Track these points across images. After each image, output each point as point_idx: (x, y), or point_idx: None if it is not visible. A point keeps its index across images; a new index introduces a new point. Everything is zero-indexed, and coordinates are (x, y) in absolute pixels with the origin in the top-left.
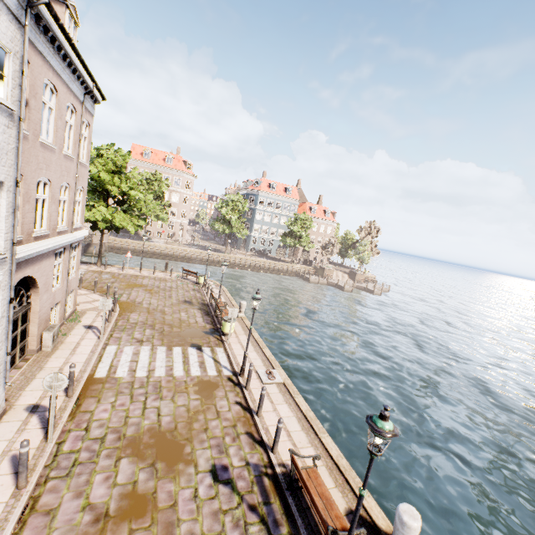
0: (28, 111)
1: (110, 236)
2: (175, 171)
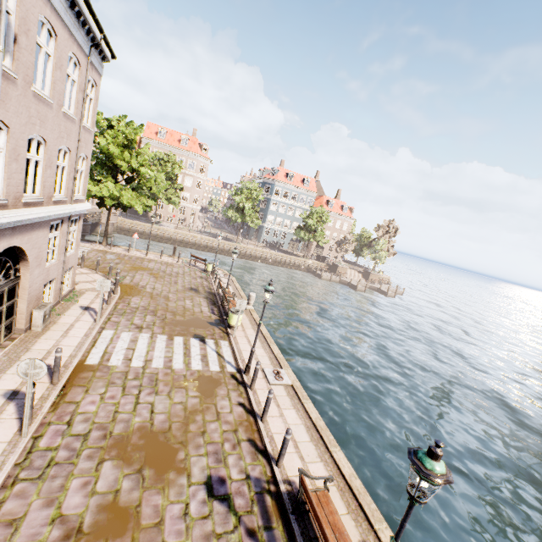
0: (17, 49)
1: (120, 216)
2: (190, 154)
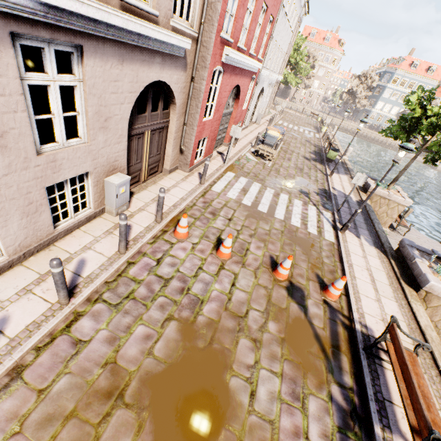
0: None
1: None
2: (329, 49)
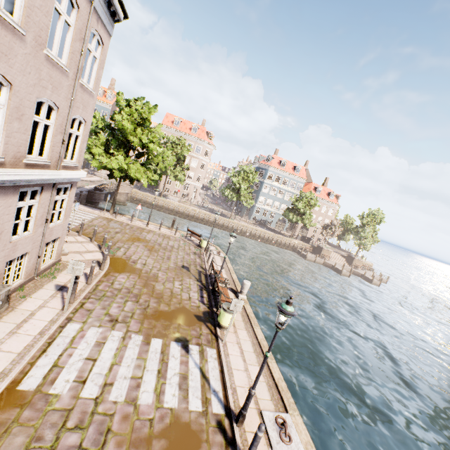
0: None
1: (134, 188)
2: (198, 140)
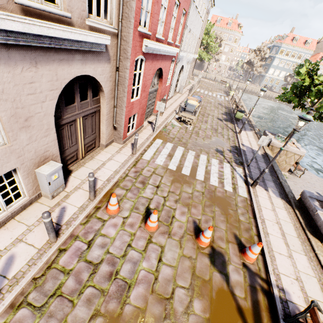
0: None
1: None
2: (231, 31)
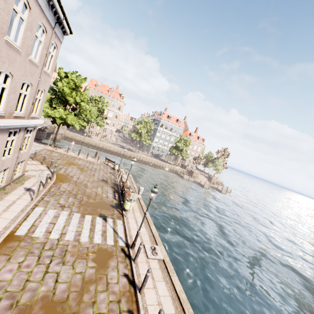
0: None
1: (67, 130)
2: (113, 99)
